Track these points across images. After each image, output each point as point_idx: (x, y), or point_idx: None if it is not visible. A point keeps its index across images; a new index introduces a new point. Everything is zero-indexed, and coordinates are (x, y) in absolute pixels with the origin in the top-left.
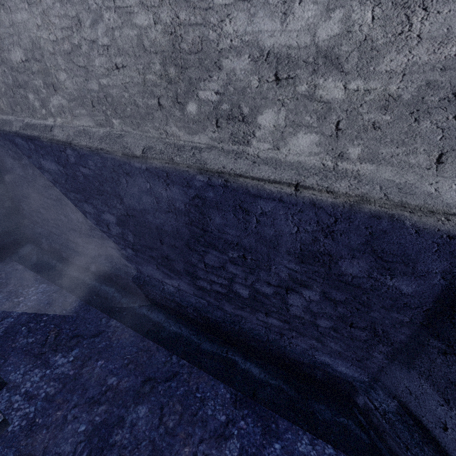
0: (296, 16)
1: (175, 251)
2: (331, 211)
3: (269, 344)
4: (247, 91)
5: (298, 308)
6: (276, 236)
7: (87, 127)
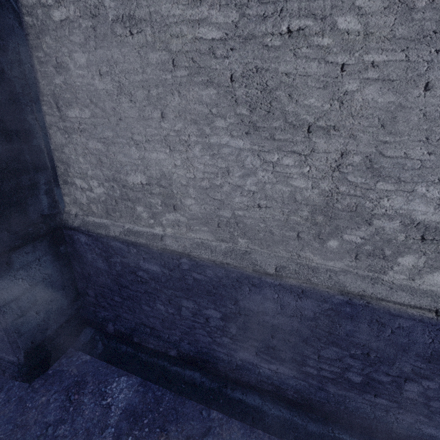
0: None
1: (287, 344)
2: None
3: (376, 421)
4: (392, 241)
5: (413, 392)
6: (408, 343)
7: (205, 240)
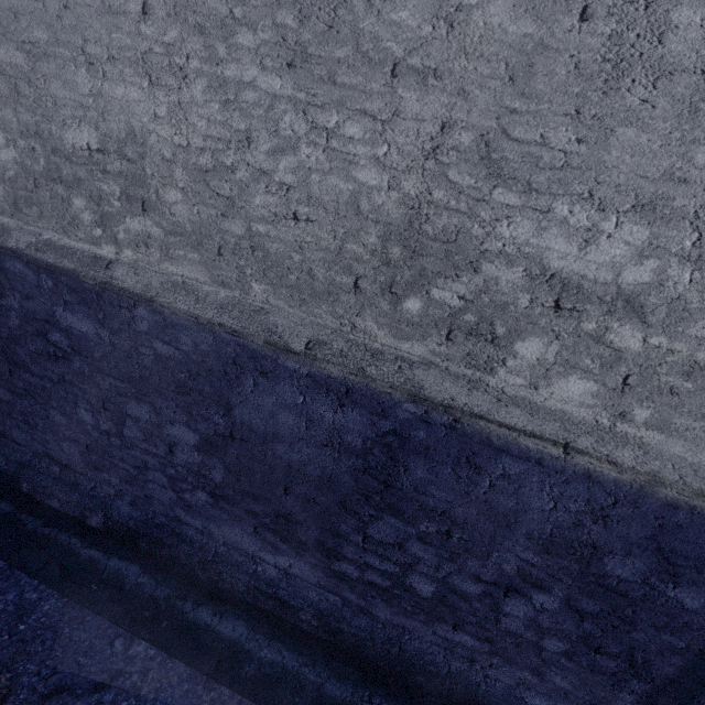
0: (600, 248)
1: (311, 508)
2: (612, 490)
3: (451, 680)
4: (509, 308)
5: (518, 619)
6: (516, 510)
7: (191, 279)
